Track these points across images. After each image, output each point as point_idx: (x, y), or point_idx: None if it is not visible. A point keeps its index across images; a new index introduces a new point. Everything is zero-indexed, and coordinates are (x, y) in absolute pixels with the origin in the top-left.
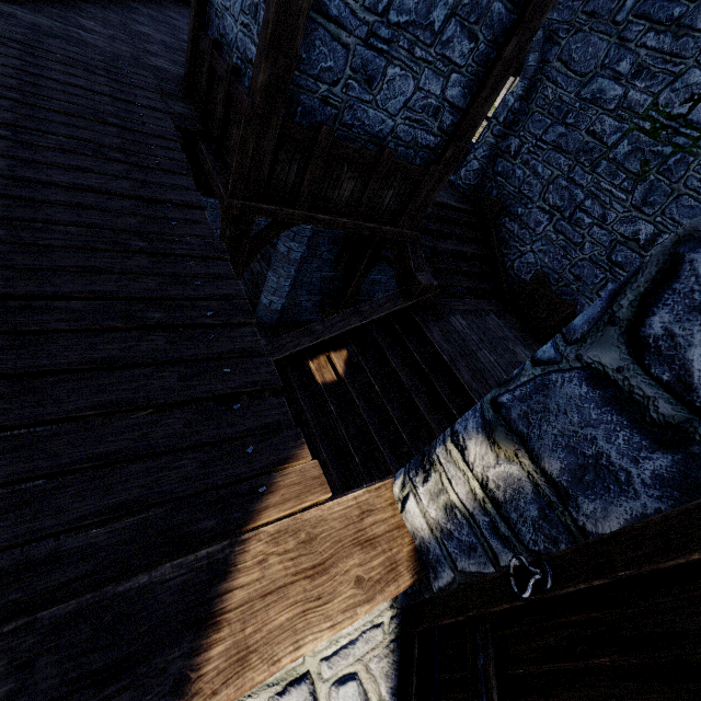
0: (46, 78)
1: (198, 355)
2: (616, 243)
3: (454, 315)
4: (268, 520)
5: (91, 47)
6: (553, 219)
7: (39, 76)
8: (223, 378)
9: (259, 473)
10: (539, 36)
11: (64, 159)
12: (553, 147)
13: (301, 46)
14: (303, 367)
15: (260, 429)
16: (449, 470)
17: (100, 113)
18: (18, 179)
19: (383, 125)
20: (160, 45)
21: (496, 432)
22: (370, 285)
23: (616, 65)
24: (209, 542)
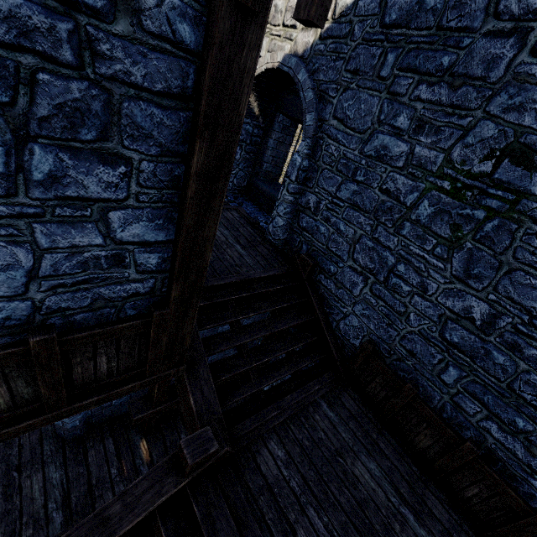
0: None
1: None
2: (446, 319)
3: (266, 444)
4: None
5: None
6: (368, 282)
7: None
8: None
9: None
10: (310, 97)
11: None
12: (350, 204)
13: None
14: None
15: None
16: None
17: None
18: None
19: (6, 311)
20: None
21: None
22: None
23: (393, 120)
24: None
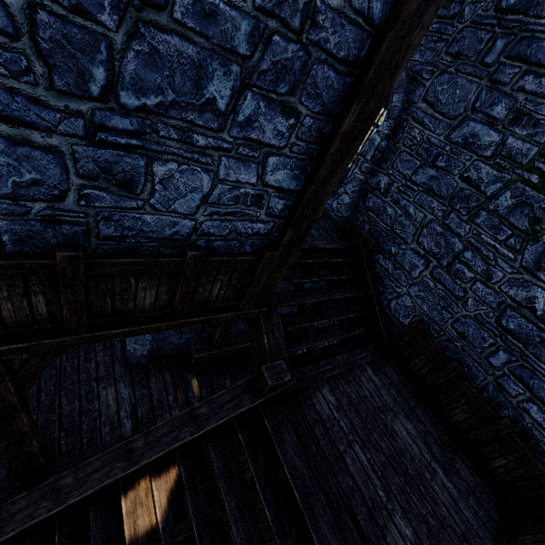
0: None
1: None
2: (505, 307)
3: (320, 390)
4: None
5: None
6: (429, 265)
7: None
8: None
9: None
10: (402, 77)
11: None
12: (424, 189)
13: None
14: (117, 500)
15: None
16: None
17: None
18: None
19: (178, 226)
20: None
21: None
22: None
23: (489, 108)
24: None
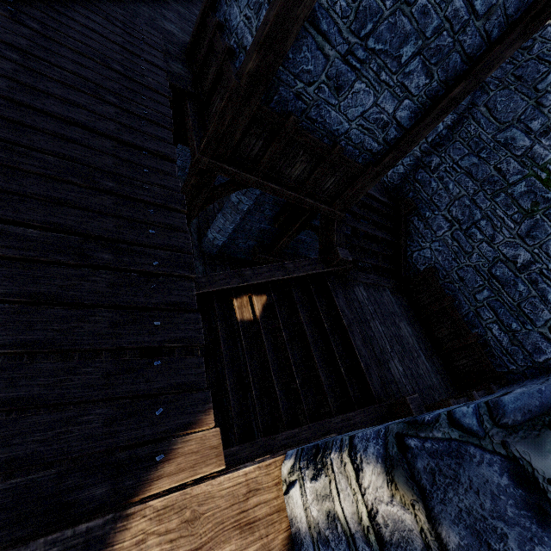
0: (69, 17)
1: (135, 303)
2: (498, 260)
3: (358, 286)
4: (158, 491)
5: (117, 1)
6: (452, 228)
7: (64, 14)
8: (152, 330)
9: (161, 437)
10: None
11: (62, 92)
12: (465, 172)
13: (290, 47)
14: (228, 302)
15: (173, 389)
16: (340, 482)
17: (107, 58)
18: (14, 101)
19: (340, 126)
20: (175, 13)
21: (397, 471)
22: (297, 242)
23: (529, 122)
24: (93, 514)
